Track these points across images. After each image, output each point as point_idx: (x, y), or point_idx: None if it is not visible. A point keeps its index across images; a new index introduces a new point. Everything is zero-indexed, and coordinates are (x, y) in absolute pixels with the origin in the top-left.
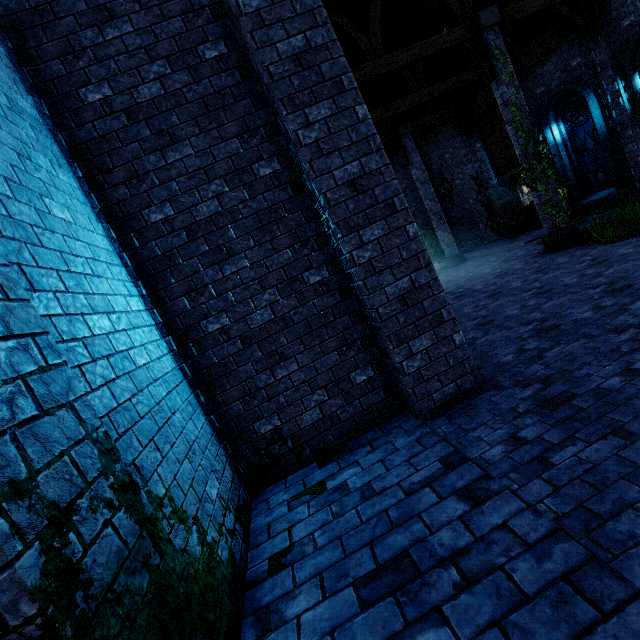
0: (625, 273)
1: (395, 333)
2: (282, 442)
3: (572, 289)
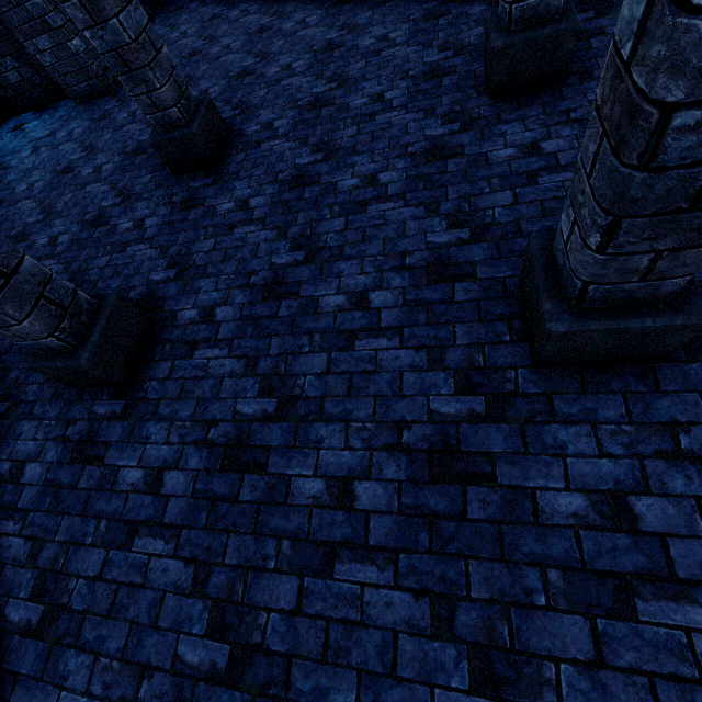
0: (302, 7)
1: (17, 29)
2: (4, 90)
3: (276, 6)
